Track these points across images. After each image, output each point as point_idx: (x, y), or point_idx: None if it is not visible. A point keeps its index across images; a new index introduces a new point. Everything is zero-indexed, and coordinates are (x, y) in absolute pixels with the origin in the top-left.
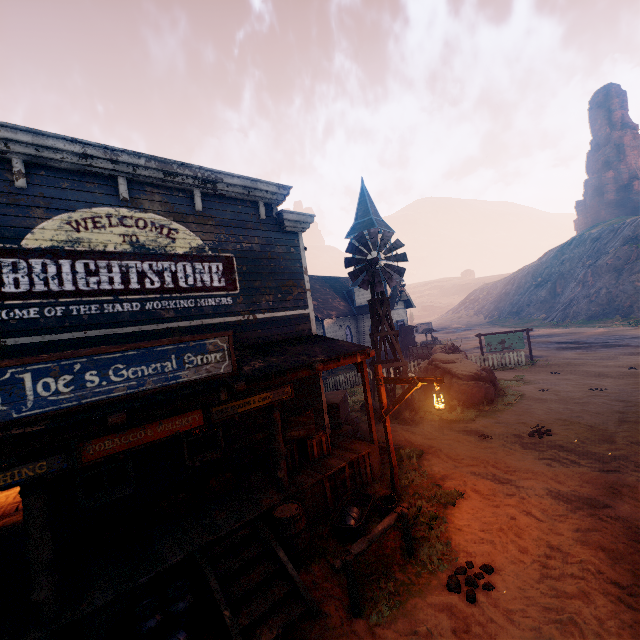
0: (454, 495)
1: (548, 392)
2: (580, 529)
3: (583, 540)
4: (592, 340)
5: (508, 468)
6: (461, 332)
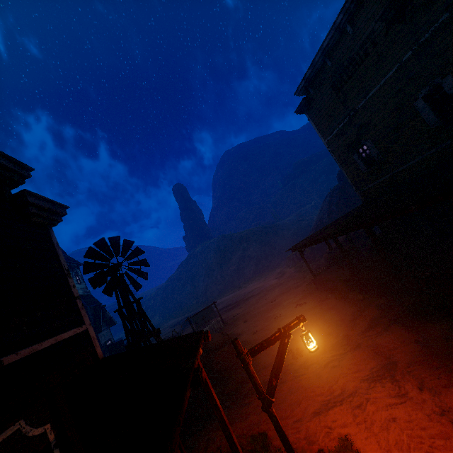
0: (346, 444)
1: (260, 331)
2: (419, 386)
3: (434, 391)
4: (235, 300)
5: (325, 388)
6: None
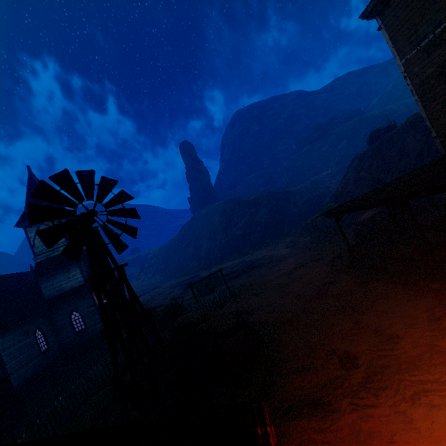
0: None
1: (278, 312)
2: None
3: None
4: (240, 267)
5: None
6: (151, 291)
